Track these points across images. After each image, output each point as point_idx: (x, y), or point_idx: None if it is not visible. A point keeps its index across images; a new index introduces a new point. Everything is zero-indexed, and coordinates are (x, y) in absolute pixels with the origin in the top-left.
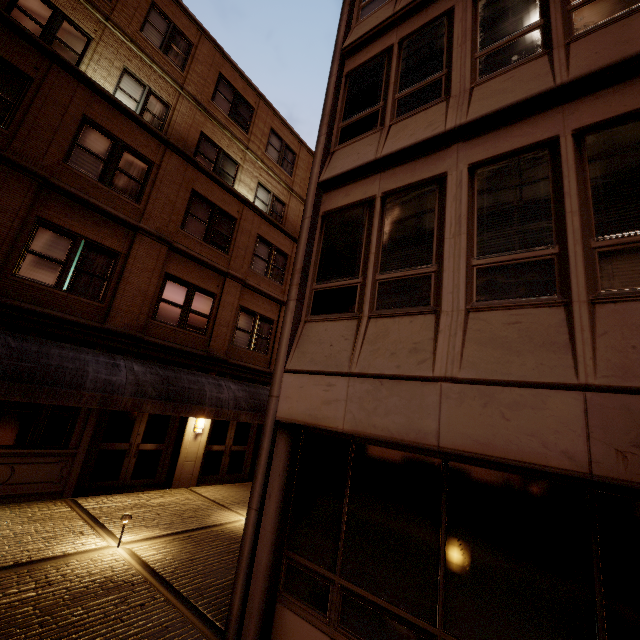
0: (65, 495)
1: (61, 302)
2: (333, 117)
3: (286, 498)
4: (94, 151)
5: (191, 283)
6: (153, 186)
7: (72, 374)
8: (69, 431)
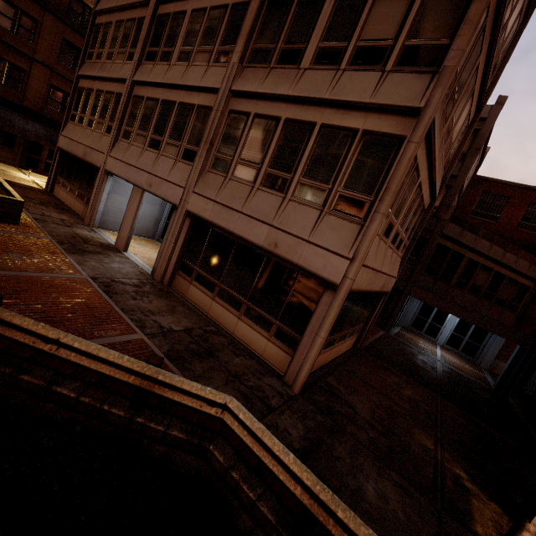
0: (16, 166)
1: (2, 90)
2: (87, 46)
3: (58, 165)
4: (6, 14)
5: (66, 91)
6: (39, 35)
7: (9, 121)
8: (14, 144)
